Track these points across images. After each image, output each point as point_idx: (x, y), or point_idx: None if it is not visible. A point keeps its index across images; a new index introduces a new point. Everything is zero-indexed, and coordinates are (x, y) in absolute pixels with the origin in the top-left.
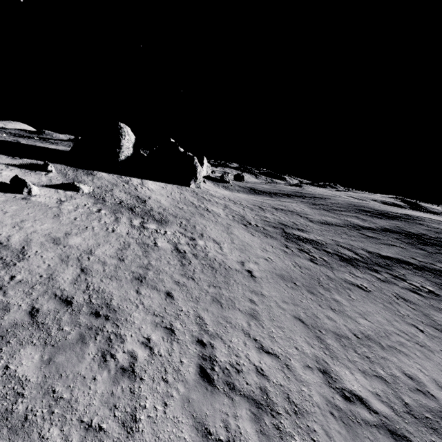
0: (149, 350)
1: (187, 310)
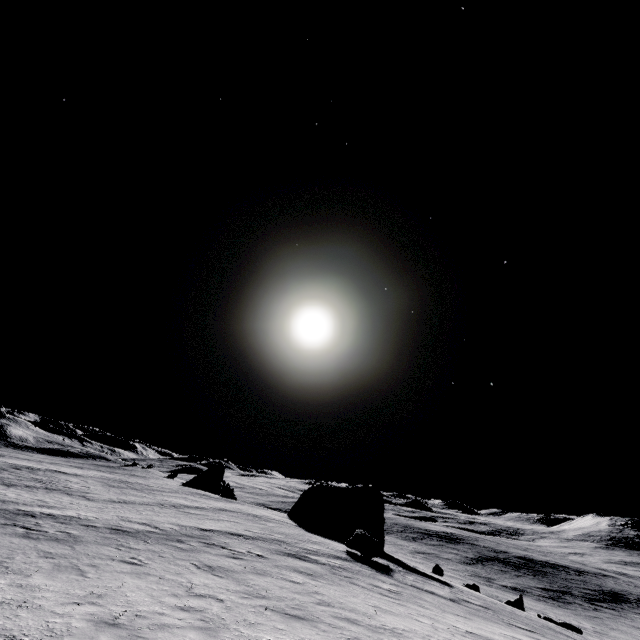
0: None
1: None
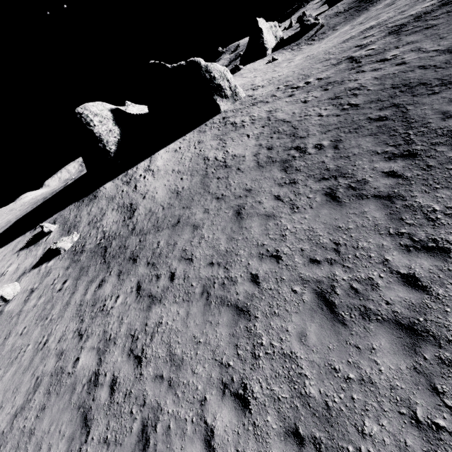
0: None
1: None
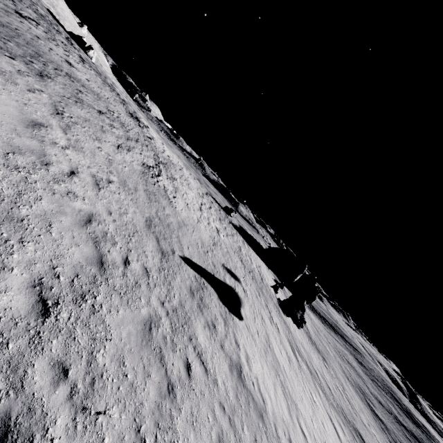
0: None
1: None
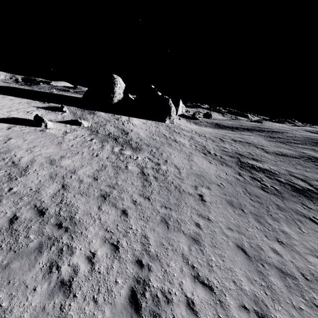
0: (91, 265)
1: (136, 228)
